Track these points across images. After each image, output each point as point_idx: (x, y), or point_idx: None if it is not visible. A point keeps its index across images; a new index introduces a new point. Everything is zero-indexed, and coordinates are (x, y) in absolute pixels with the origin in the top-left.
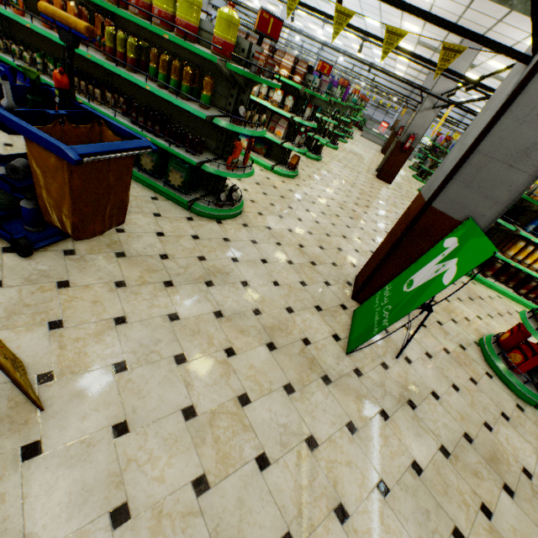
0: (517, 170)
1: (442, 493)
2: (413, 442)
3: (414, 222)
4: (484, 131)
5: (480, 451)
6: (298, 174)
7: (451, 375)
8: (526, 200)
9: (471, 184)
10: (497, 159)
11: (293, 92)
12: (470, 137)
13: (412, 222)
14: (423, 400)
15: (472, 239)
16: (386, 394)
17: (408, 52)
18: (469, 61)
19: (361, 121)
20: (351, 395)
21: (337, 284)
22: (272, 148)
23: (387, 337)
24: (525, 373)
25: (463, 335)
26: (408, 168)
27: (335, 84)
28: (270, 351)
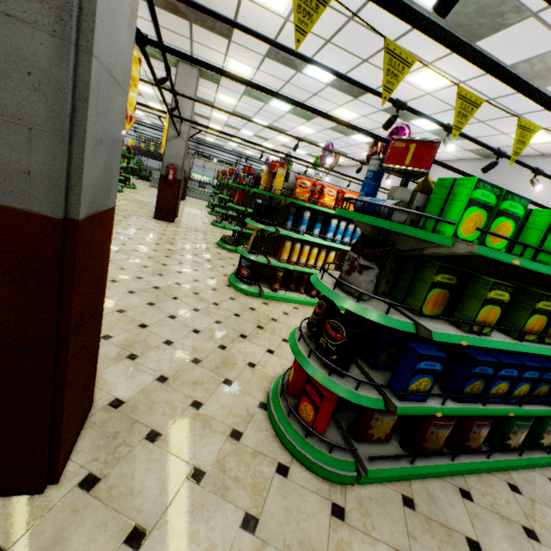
0: (9, 18)
1: None
2: None
3: None
4: None
5: None
6: None
7: None
8: (273, 198)
9: None
10: None
11: None
12: None
13: None
14: None
15: None
16: None
17: None
18: (193, 89)
19: (150, 173)
20: None
21: None
22: None
23: None
24: (331, 423)
25: (241, 403)
26: (206, 207)
27: None
28: None
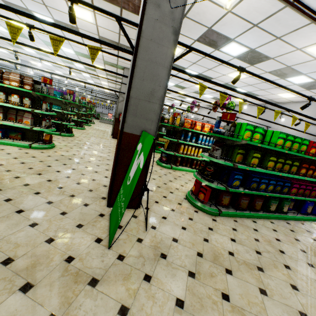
0: (153, 103)
1: (200, 308)
2: (172, 284)
3: (119, 143)
4: (129, 86)
5: (208, 258)
6: (56, 145)
7: (179, 222)
8: (175, 127)
9: (137, 114)
10: (141, 99)
11: (29, 96)
12: (126, 92)
13: (118, 144)
14: (169, 248)
15: (145, 139)
16: (145, 260)
17: (87, 64)
18: None
19: (98, 115)
20: (119, 280)
21: (94, 202)
22: (27, 133)
23: (137, 220)
24: (209, 201)
25: (178, 197)
26: None
27: (65, 93)
28: (24, 294)
